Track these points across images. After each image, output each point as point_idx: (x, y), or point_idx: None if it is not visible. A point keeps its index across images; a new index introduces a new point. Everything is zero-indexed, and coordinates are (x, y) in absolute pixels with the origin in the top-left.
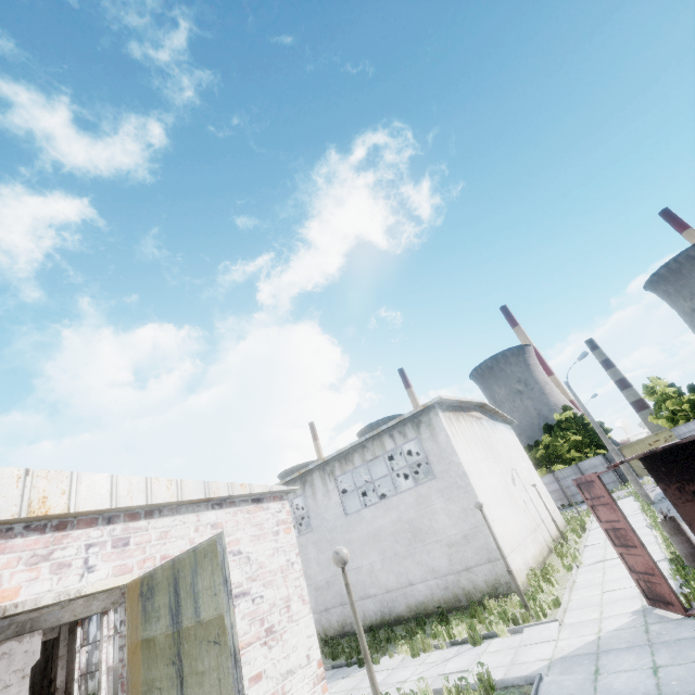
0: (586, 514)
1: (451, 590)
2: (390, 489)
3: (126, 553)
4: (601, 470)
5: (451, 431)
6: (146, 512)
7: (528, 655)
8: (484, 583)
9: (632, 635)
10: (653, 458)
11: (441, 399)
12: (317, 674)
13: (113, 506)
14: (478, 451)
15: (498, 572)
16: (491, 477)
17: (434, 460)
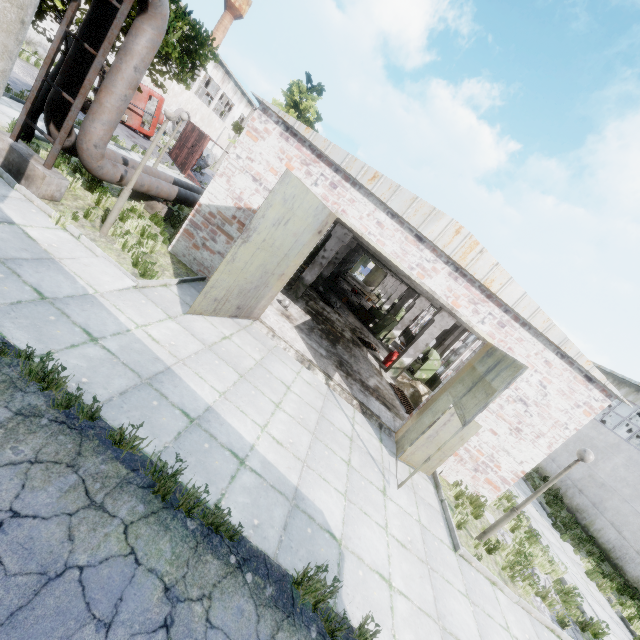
0: None
1: None
2: None
3: (499, 330)
4: None
5: None
6: (523, 322)
7: None
8: None
9: None
10: None
11: None
12: (517, 472)
13: (512, 307)
14: None
15: None
16: None
17: None
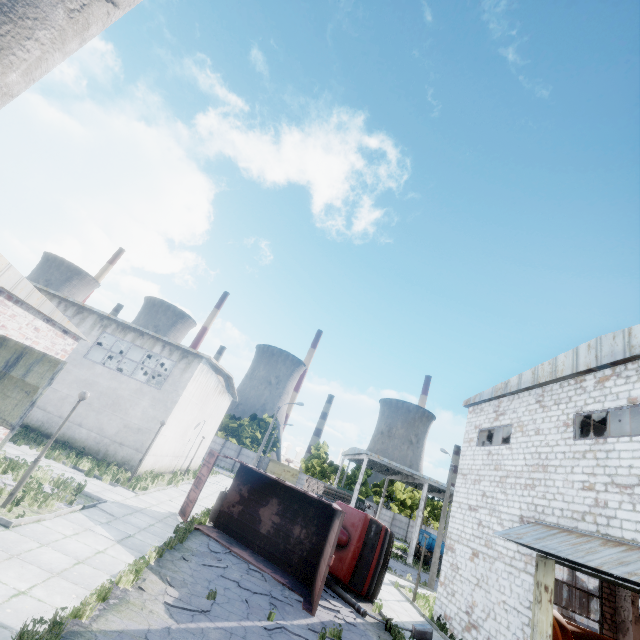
0: (213, 473)
1: (100, 446)
2: (128, 364)
3: None
4: (249, 461)
5: (195, 377)
6: (17, 300)
7: (109, 494)
8: (122, 457)
9: (159, 515)
10: (245, 467)
11: (210, 359)
12: None
13: (10, 290)
14: (197, 397)
15: (135, 458)
16: (188, 415)
17: (170, 382)
